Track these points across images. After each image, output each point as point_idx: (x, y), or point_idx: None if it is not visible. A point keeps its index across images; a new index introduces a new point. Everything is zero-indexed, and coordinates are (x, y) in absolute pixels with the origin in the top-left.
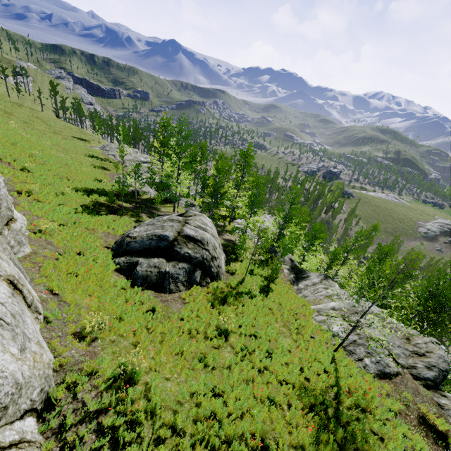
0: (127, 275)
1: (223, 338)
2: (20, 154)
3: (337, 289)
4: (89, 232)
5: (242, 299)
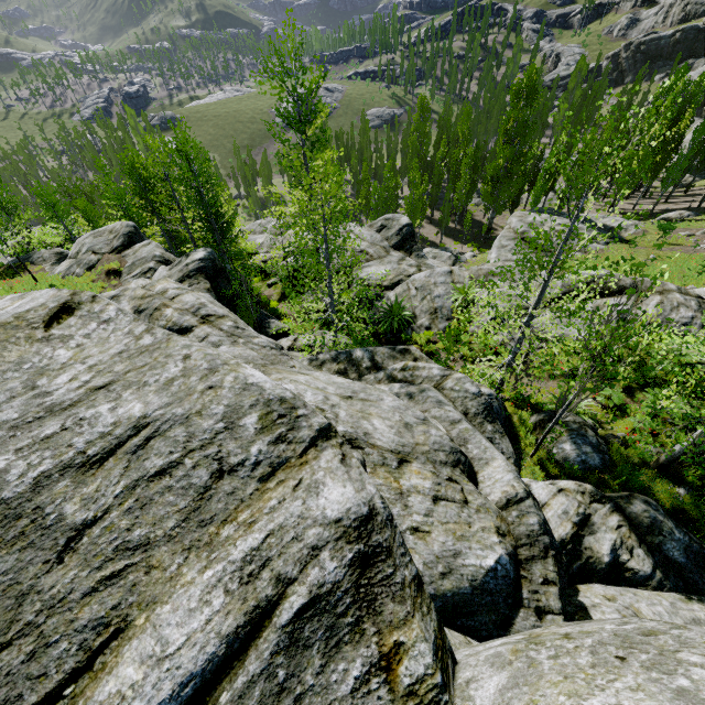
0: None
1: None
2: None
3: None
4: None
5: None
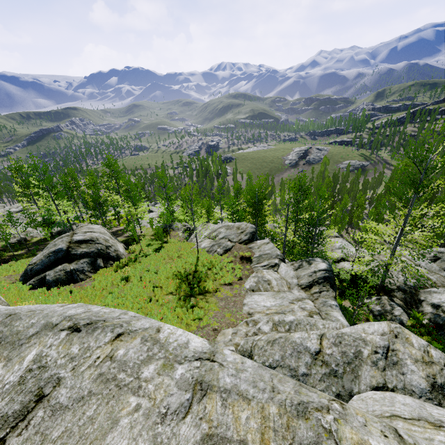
0: (42, 287)
1: (124, 280)
2: None
3: (212, 226)
4: None
5: (138, 259)
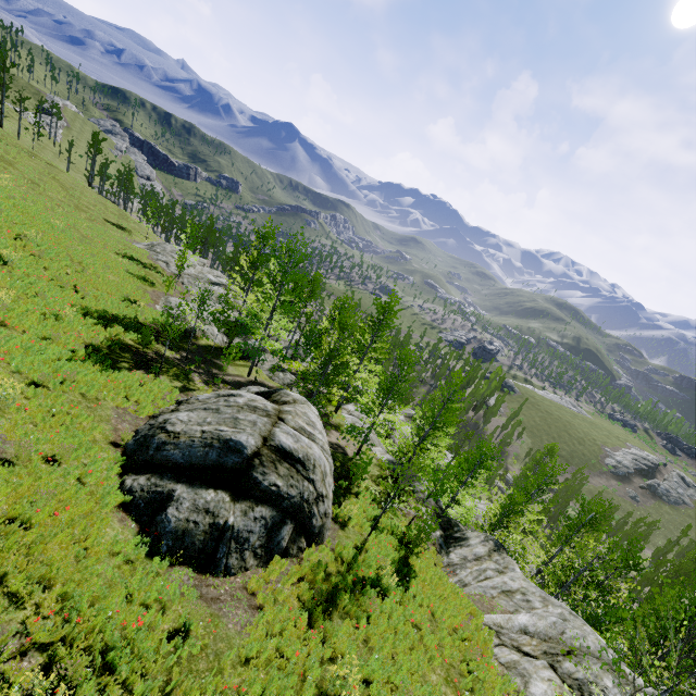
0: (144, 520)
1: None
2: (0, 231)
3: (521, 577)
4: (88, 404)
5: (368, 601)
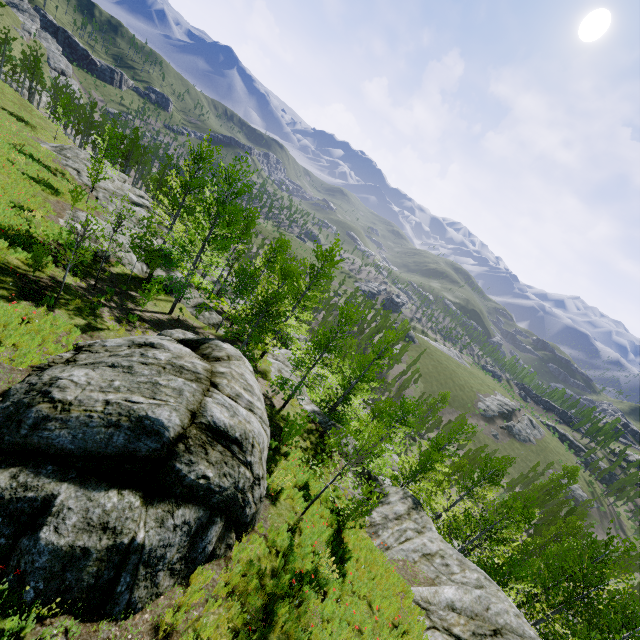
0: (0, 544)
1: None
2: None
3: (439, 538)
4: None
5: (310, 613)
